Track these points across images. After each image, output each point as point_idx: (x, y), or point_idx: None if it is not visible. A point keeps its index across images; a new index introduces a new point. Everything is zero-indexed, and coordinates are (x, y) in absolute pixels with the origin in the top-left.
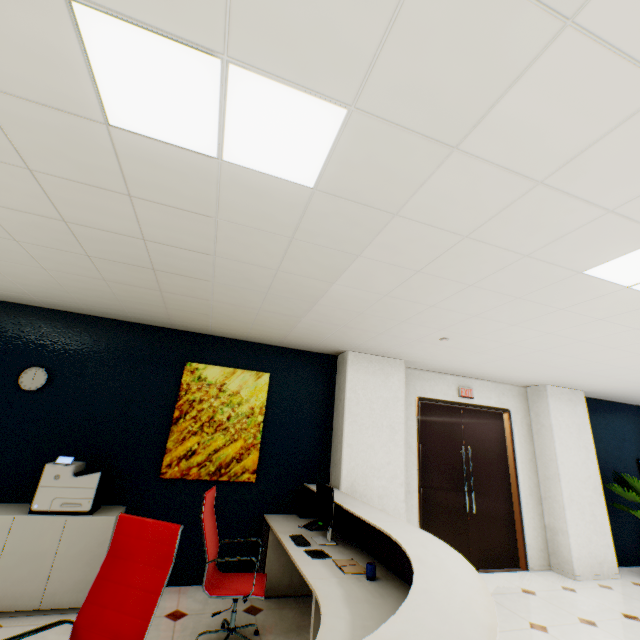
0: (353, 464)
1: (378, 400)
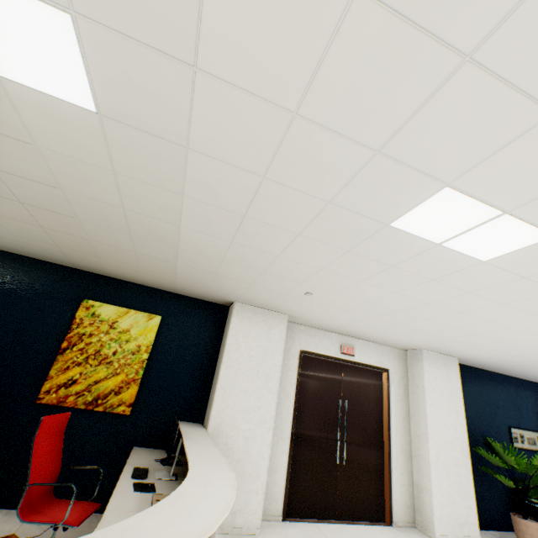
0: (224, 405)
1: (257, 348)
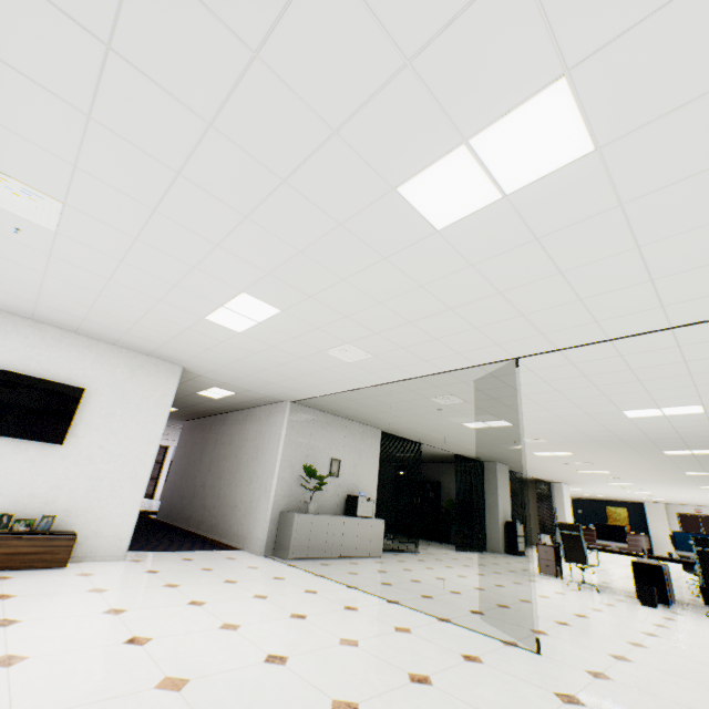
0: (651, 529)
1: (656, 514)
